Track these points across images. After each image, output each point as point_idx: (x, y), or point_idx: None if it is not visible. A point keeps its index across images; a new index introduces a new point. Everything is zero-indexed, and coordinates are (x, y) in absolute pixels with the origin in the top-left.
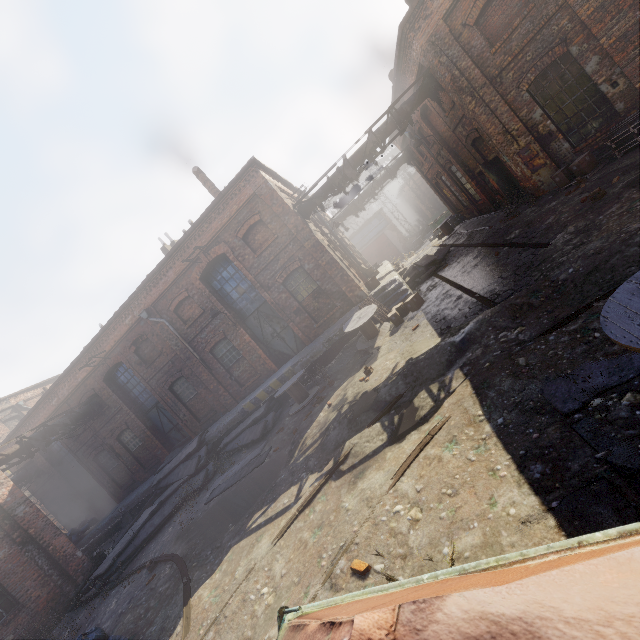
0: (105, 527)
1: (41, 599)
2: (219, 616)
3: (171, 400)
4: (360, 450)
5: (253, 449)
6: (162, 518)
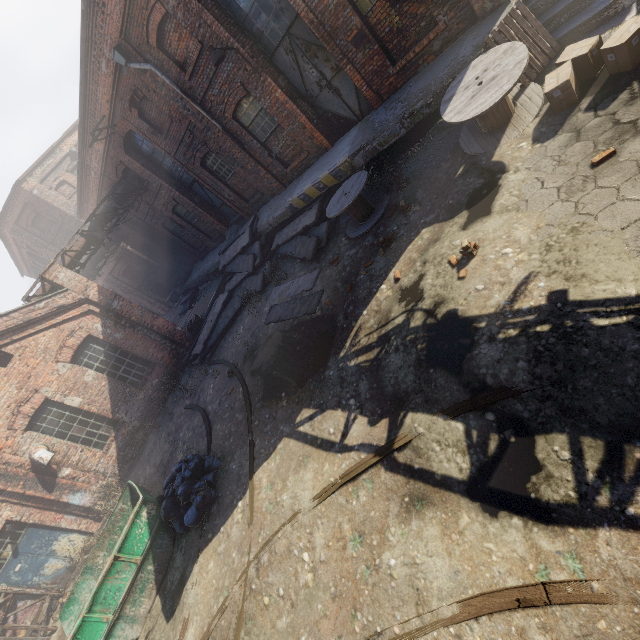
0: (197, 280)
1: (165, 358)
2: (271, 541)
3: (209, 179)
4: (425, 449)
5: (306, 269)
6: (233, 312)
